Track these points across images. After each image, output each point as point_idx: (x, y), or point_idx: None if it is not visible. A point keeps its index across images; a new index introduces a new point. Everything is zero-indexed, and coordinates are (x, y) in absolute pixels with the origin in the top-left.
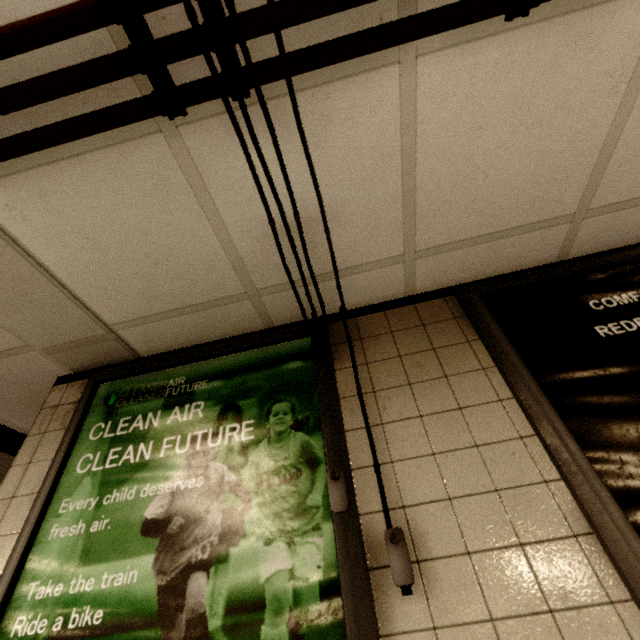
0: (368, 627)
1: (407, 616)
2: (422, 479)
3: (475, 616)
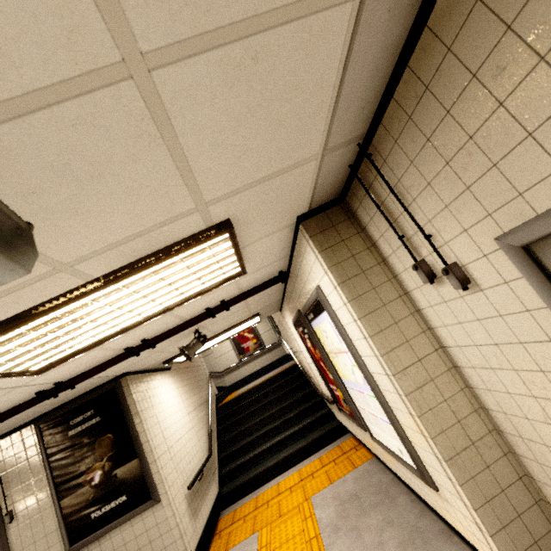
0: (2, 533)
1: (13, 526)
2: (18, 494)
3: (26, 520)
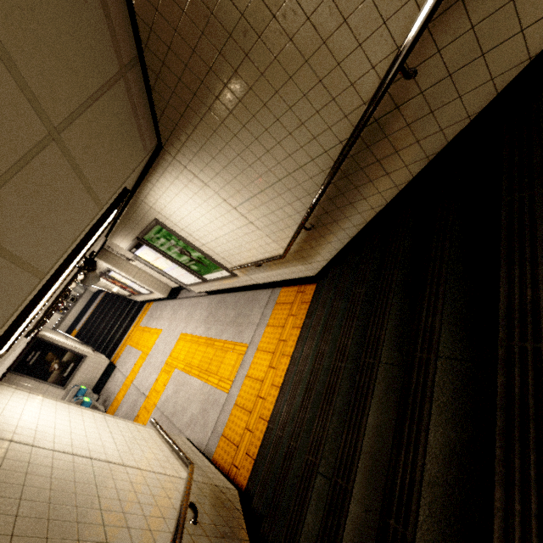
0: None
1: None
2: None
3: None
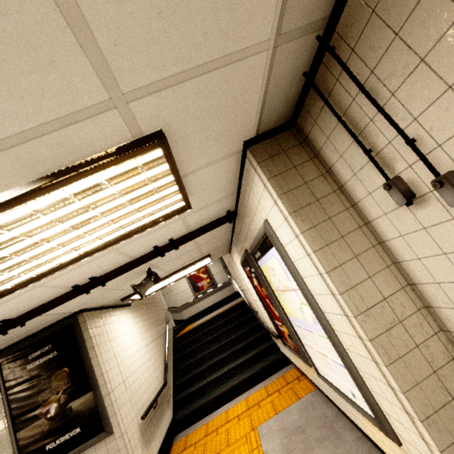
0: None
1: None
2: None
3: None
